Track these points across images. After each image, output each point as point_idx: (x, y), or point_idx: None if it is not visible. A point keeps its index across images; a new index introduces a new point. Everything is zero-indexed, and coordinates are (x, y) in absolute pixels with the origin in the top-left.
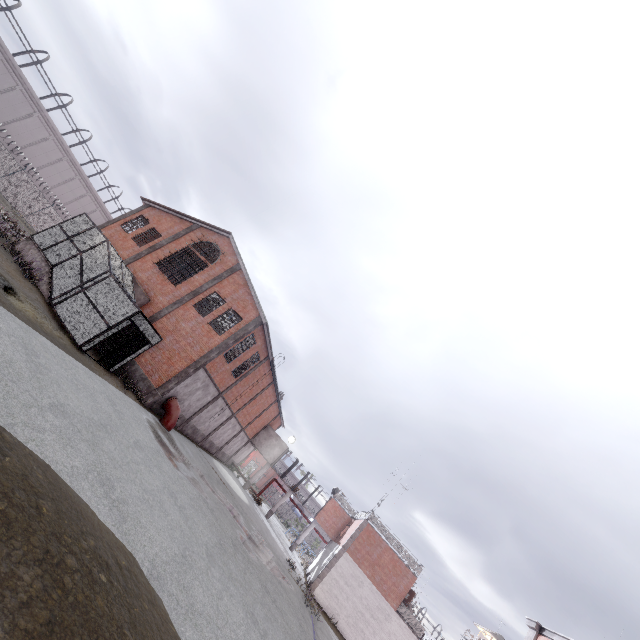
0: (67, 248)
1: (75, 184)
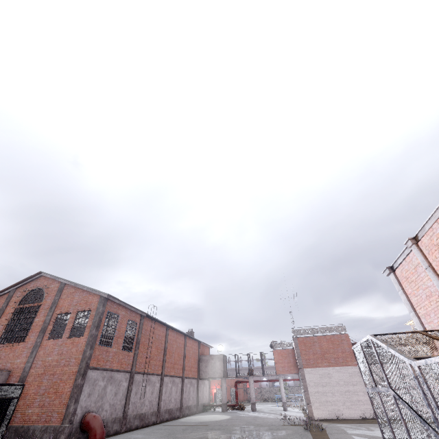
0: None
1: None
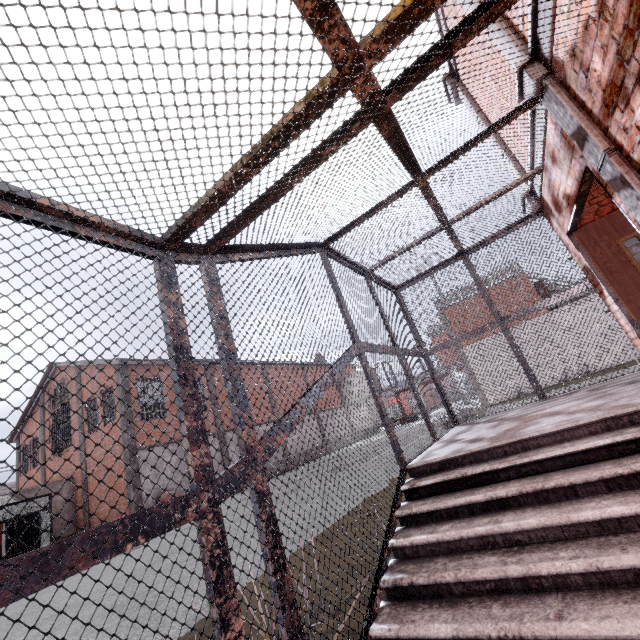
0: None
1: None
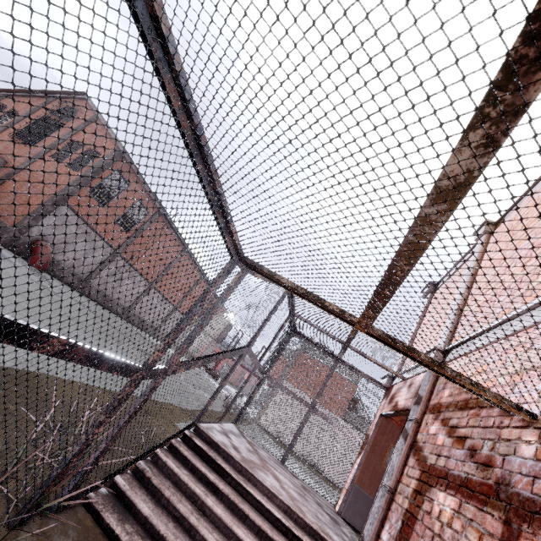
0: None
1: None
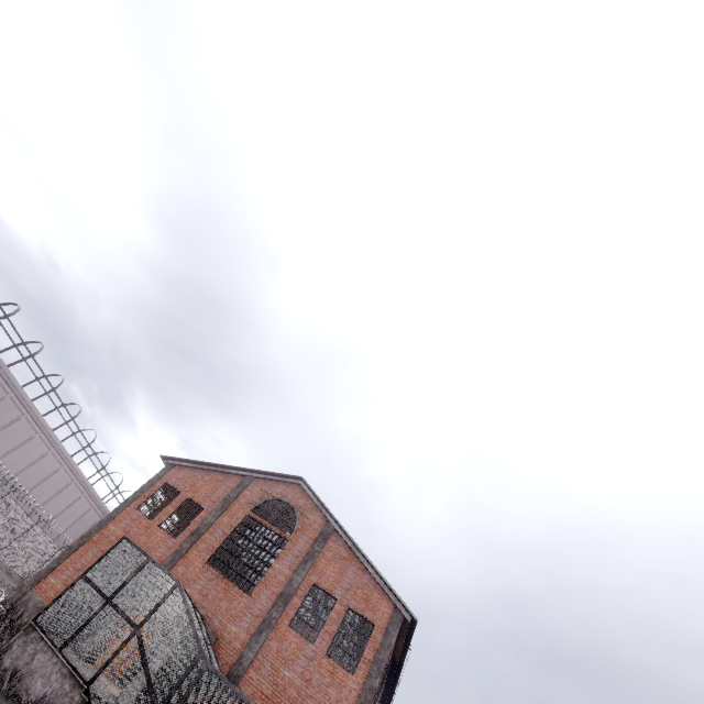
0: (108, 626)
1: (33, 444)
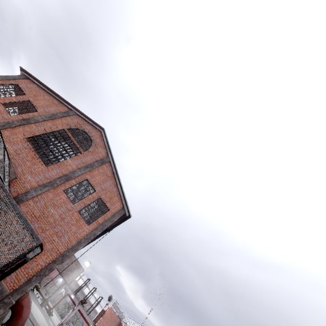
0: None
1: None
